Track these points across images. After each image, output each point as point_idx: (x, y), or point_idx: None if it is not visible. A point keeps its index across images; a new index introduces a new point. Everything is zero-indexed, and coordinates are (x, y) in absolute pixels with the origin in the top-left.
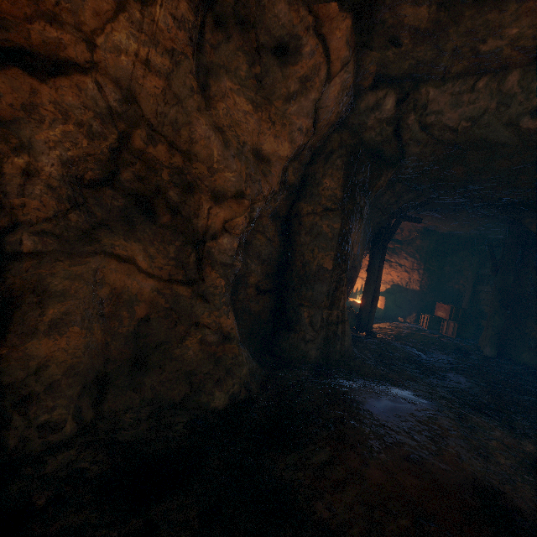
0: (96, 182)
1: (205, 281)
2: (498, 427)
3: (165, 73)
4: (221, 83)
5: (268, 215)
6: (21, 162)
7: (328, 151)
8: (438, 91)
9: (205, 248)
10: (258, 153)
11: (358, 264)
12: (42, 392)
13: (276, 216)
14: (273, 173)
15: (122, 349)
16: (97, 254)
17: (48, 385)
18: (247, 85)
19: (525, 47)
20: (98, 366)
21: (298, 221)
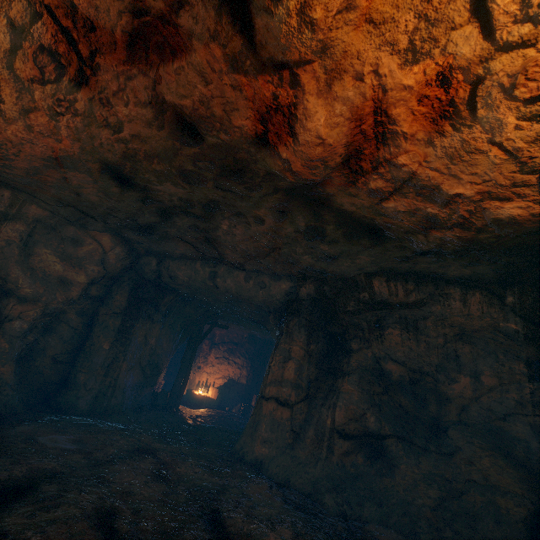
0: None
1: None
2: (156, 439)
3: (2, 247)
4: (40, 249)
5: (74, 312)
6: None
7: (122, 281)
8: (173, 262)
9: (3, 326)
10: (65, 279)
11: (163, 353)
12: None
13: (84, 313)
14: (73, 290)
15: None
16: None
17: None
18: (57, 250)
19: (193, 255)
20: None
21: (97, 318)
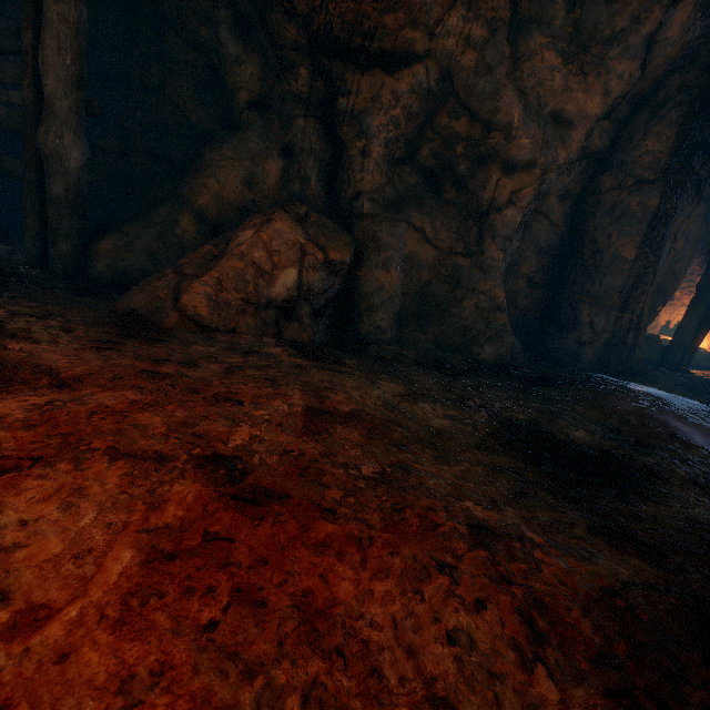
0: (399, 161)
1: (484, 253)
2: None
3: (481, 45)
4: (531, 40)
5: (557, 192)
6: (361, 145)
7: (658, 100)
8: None
9: (487, 221)
10: (558, 116)
11: (681, 270)
12: (379, 305)
13: (566, 194)
14: (574, 137)
15: (411, 302)
16: (402, 221)
17: (382, 302)
18: (560, 35)
19: None
20: (399, 307)
21: (595, 199)
